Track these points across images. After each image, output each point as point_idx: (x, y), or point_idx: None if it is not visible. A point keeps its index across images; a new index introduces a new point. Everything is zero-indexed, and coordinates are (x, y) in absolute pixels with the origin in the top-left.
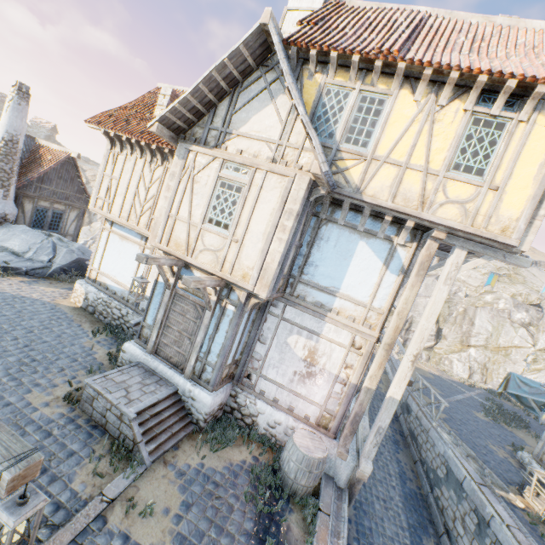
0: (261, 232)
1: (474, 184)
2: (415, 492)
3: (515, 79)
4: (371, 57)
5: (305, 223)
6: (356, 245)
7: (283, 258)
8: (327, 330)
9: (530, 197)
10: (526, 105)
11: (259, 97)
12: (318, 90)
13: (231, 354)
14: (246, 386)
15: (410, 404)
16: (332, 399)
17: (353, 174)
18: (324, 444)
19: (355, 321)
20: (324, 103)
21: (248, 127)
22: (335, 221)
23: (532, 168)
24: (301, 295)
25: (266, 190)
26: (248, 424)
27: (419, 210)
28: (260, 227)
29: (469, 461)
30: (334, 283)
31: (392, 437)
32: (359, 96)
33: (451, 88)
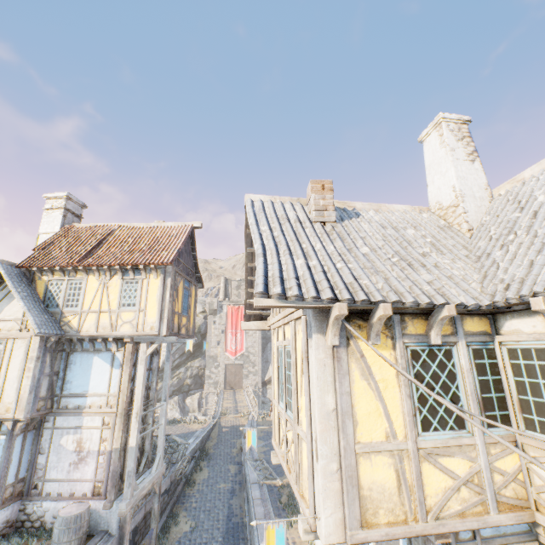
0: (15, 376)
1: (133, 311)
2: (237, 523)
3: (130, 265)
4: (65, 266)
5: (52, 359)
6: (93, 360)
7: (36, 387)
8: (86, 422)
9: (157, 310)
10: (142, 272)
11: (8, 296)
12: (46, 284)
13: (11, 474)
14: (34, 495)
15: (243, 452)
16: (99, 470)
17: (74, 323)
18: (88, 505)
19: (102, 407)
20: (51, 290)
21: (3, 314)
22: (78, 350)
23: (155, 297)
24: (64, 406)
25: (16, 349)
26: (38, 527)
27: (111, 332)
28: (14, 374)
29: (255, 471)
30: (84, 388)
31: (230, 489)
32: (69, 283)
33: (109, 271)
